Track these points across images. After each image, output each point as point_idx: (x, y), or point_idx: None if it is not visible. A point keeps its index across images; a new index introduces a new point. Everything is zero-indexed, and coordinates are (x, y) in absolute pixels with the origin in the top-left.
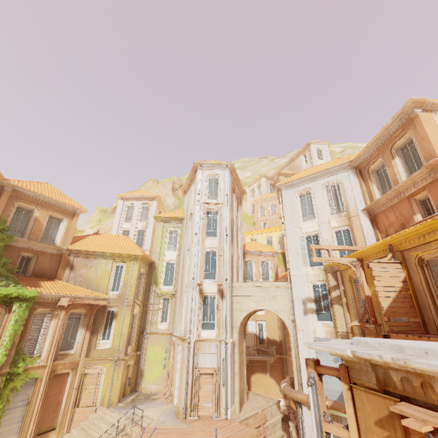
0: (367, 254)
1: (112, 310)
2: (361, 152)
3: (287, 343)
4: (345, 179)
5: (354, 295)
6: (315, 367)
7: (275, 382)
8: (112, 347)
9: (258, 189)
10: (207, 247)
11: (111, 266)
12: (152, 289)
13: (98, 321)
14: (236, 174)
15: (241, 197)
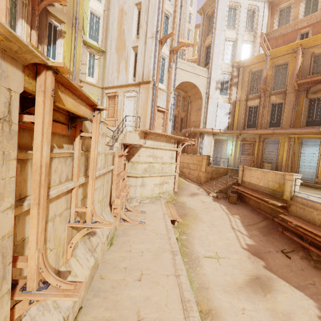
0: (277, 53)
1: (54, 24)
2: None
3: None
4: (262, 8)
5: (248, 81)
6: None
7: None
8: None
9: None
10: (165, 8)
11: None
12: None
13: (42, 27)
14: None
15: None
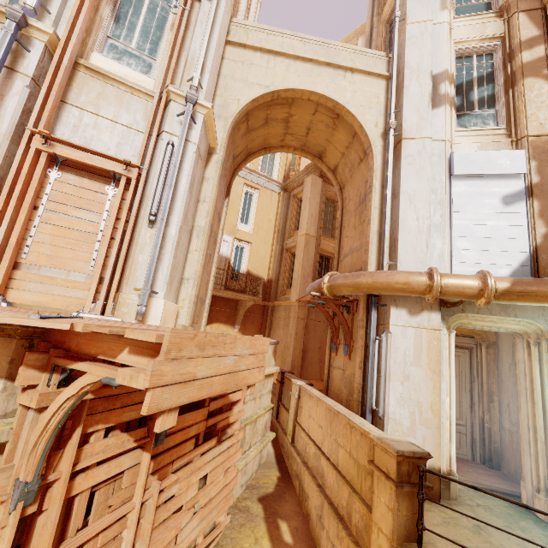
0: None
1: None
2: None
3: (281, 282)
4: None
5: None
6: None
7: None
8: None
9: None
10: None
11: None
12: None
13: None
14: None
15: None
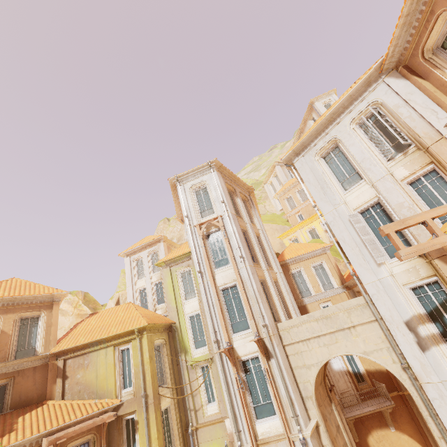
0: None
1: (131, 417)
2: (396, 31)
3: None
4: (386, 95)
5: None
6: None
7: (408, 437)
8: None
9: (276, 181)
10: (221, 284)
11: (112, 355)
12: (182, 361)
13: (115, 443)
14: (228, 171)
15: (250, 197)
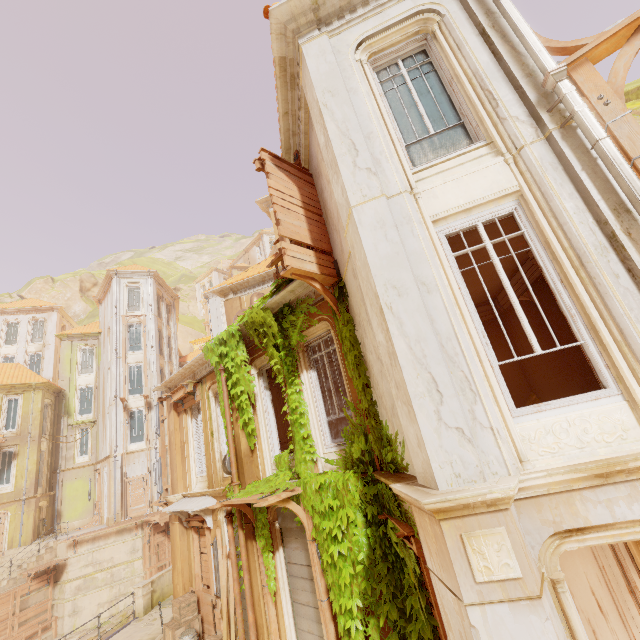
0: None
1: (9, 450)
2: None
3: None
4: None
5: None
6: (159, 399)
7: None
8: (16, 488)
9: (209, 285)
10: (131, 362)
11: (0, 401)
12: (64, 421)
13: None
14: (163, 280)
15: (174, 303)
